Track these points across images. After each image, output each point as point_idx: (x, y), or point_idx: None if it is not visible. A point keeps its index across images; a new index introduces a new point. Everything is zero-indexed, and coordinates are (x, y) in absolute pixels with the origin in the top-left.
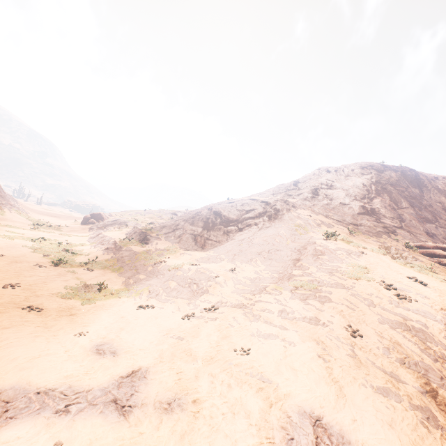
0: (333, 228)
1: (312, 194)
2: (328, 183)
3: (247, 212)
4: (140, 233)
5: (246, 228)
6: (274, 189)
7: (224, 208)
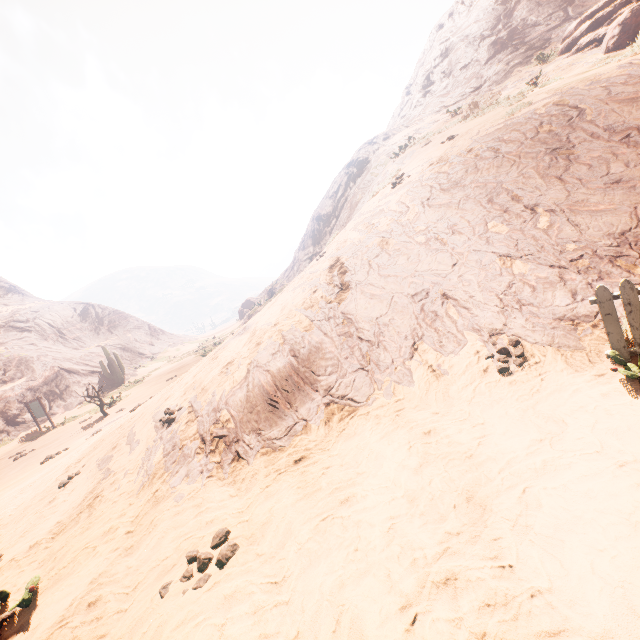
0: (431, 127)
1: (423, 91)
2: (442, 50)
3: (337, 193)
4: (268, 292)
5: (340, 213)
6: (388, 125)
7: (321, 207)
